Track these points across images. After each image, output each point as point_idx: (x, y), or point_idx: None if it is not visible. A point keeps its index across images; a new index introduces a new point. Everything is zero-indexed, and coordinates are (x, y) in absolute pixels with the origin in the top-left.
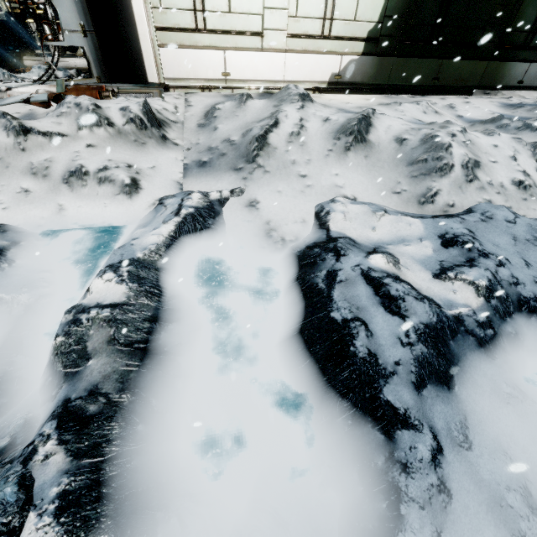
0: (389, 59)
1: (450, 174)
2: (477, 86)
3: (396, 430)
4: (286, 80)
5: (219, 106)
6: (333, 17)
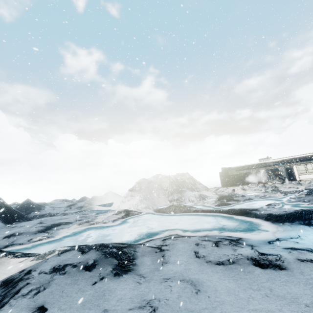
0: None
1: None
2: None
3: None
4: None
5: (311, 181)
6: None
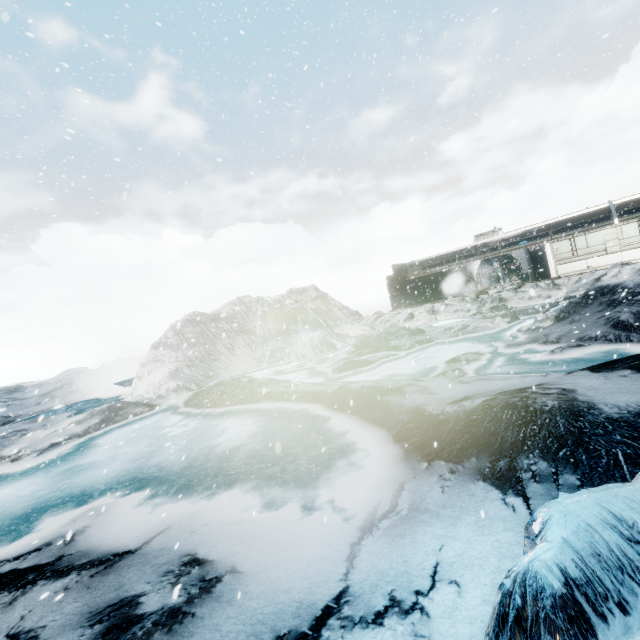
0: None
1: None
2: None
3: None
4: (624, 261)
5: (582, 276)
6: None
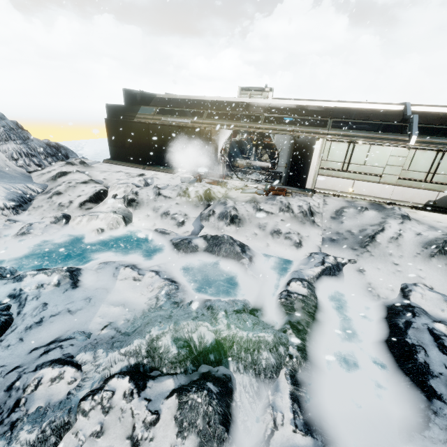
0: None
1: None
2: None
3: (433, 398)
4: (391, 199)
5: (346, 210)
6: (435, 172)
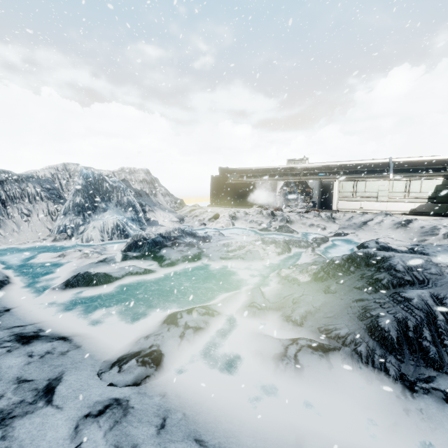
0: (444, 204)
1: (436, 236)
2: None
3: None
4: (387, 210)
5: (354, 215)
6: (409, 192)
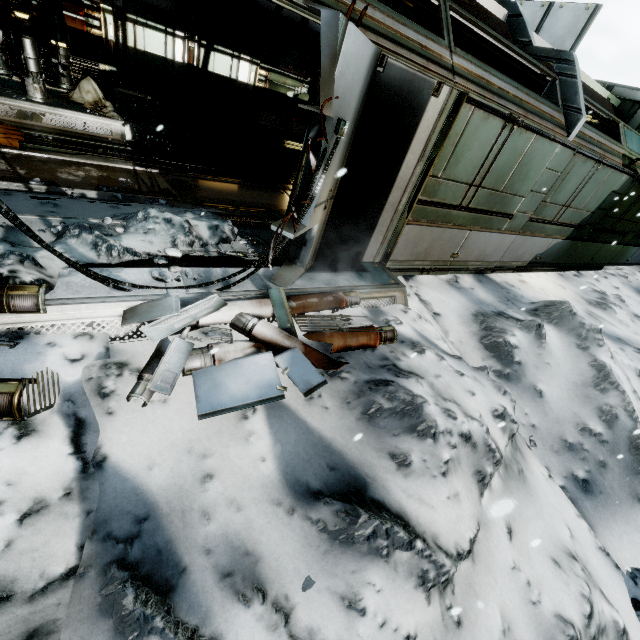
0: (578, 242)
1: None
2: (607, 263)
3: None
4: (500, 261)
5: (513, 340)
6: (570, 205)
